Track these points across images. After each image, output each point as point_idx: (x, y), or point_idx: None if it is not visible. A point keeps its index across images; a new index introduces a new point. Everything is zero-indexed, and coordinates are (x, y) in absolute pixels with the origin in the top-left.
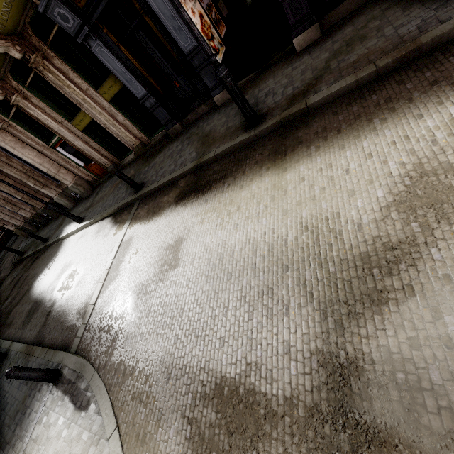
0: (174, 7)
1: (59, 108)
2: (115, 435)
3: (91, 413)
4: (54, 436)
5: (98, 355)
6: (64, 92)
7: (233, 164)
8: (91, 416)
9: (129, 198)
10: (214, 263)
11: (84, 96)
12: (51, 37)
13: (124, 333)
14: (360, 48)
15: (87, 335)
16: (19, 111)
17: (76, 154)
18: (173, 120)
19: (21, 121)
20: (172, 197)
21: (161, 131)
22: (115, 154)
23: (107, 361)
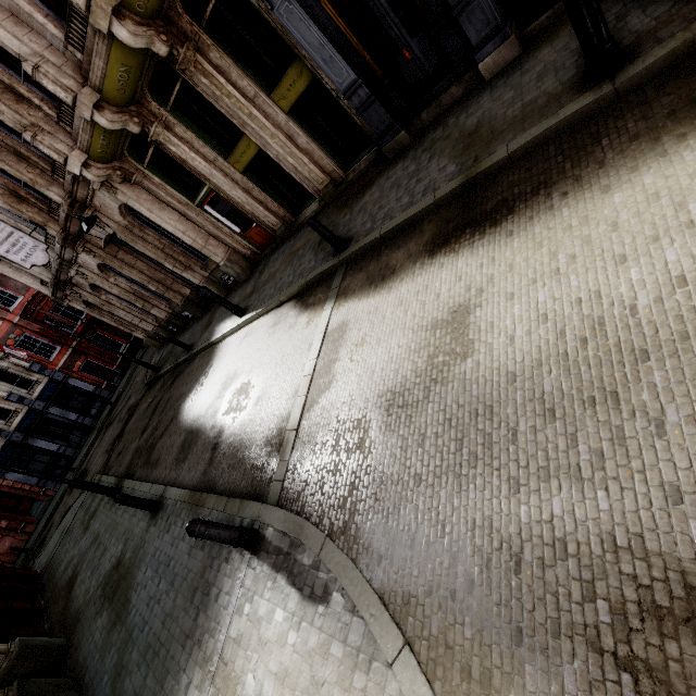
0: None
1: (211, 139)
2: (406, 660)
3: (337, 609)
4: (274, 640)
5: (324, 510)
6: (222, 108)
7: (562, 158)
8: (339, 616)
9: (326, 266)
10: (579, 336)
11: (251, 108)
12: (208, 12)
13: (374, 475)
14: None
15: (294, 477)
16: (157, 154)
17: (231, 215)
18: (395, 125)
19: (158, 170)
20: (418, 246)
21: (366, 155)
22: (288, 208)
23: (347, 521)
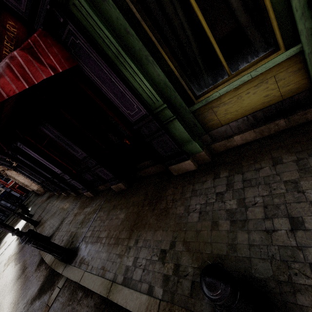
0: (30, 174)
1: None
2: None
3: None
4: None
5: None
6: None
7: None
8: None
9: None
10: None
11: None
12: None
13: None
14: (49, 221)
15: None
16: None
17: None
18: (50, 191)
19: None
20: None
21: None
22: None
23: None
